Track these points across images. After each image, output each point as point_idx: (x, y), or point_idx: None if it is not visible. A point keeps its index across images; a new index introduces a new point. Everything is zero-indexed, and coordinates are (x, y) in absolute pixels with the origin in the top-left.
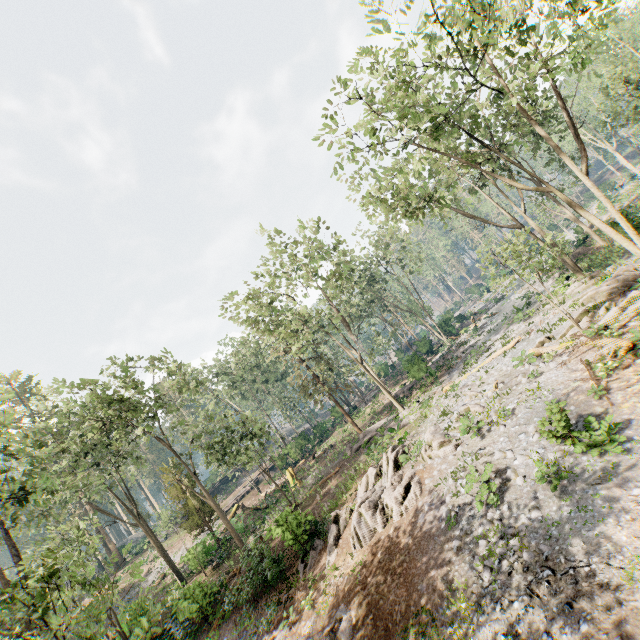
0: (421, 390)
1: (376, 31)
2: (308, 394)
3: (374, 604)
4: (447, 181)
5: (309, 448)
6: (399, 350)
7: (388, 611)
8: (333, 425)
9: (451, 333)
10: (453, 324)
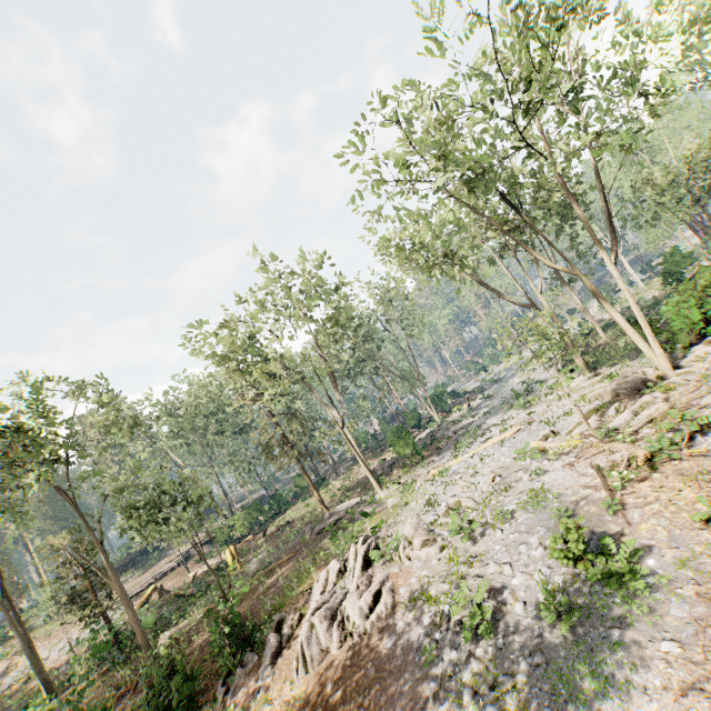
0: (404, 470)
1: (429, 48)
2: (272, 457)
3: None
4: (472, 240)
5: (261, 521)
6: (384, 419)
7: None
8: (295, 496)
9: (443, 409)
10: (445, 399)
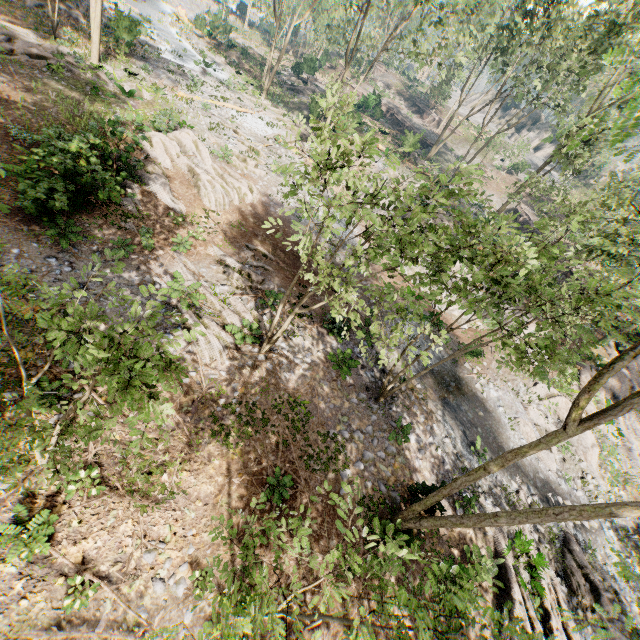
0: (123, 57)
1: None
2: None
3: (276, 246)
4: None
5: None
6: None
7: (290, 250)
8: None
9: None
10: None
